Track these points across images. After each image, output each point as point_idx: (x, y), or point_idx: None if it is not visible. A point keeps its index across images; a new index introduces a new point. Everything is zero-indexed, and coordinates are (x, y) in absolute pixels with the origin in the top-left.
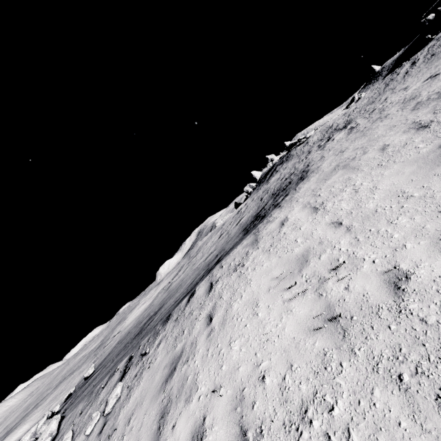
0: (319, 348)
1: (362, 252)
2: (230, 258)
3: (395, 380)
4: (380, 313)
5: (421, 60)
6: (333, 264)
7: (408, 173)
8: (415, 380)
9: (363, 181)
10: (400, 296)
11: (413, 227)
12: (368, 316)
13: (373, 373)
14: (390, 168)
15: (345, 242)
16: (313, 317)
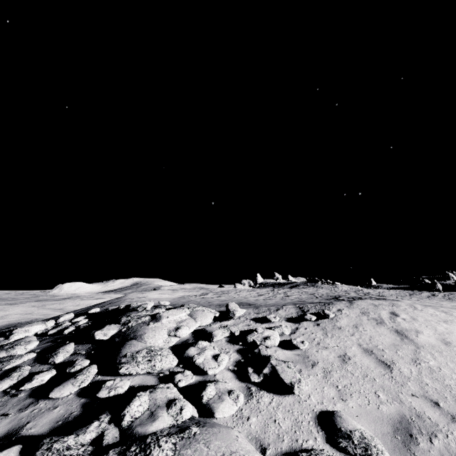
0: None
1: None
2: (377, 301)
3: None
4: None
5: (440, 296)
6: None
7: None
8: None
9: None
10: None
11: None
12: None
13: None
14: None
15: None
16: None
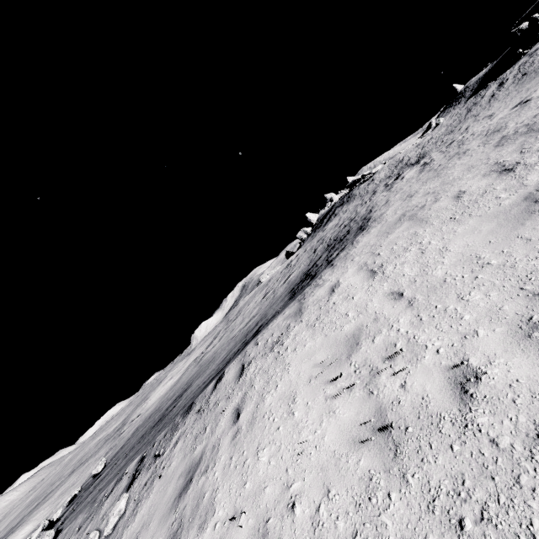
0: (364, 469)
1: (424, 337)
2: (268, 332)
3: (454, 526)
4: (441, 426)
5: (510, 81)
6: (389, 351)
7: (485, 232)
8: (480, 530)
9: (432, 239)
10: (466, 404)
11: (488, 307)
12: (426, 429)
13: (428, 513)
14: (464, 223)
15: (405, 320)
16: (359, 423)
